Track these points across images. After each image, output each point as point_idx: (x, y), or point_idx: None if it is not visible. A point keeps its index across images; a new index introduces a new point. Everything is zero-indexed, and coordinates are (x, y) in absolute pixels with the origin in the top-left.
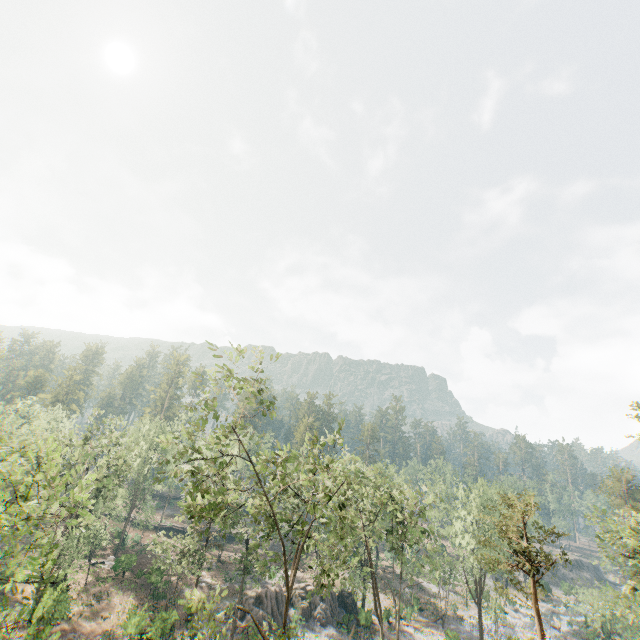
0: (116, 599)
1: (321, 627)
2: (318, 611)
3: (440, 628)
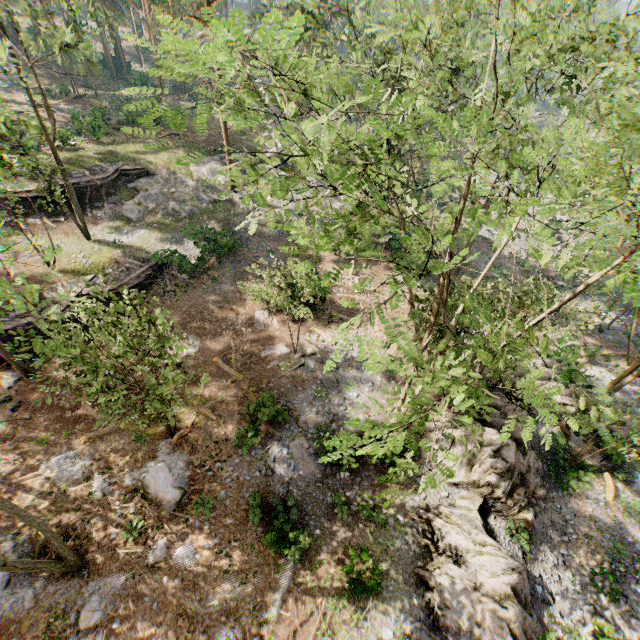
0: None
1: (546, 508)
2: (534, 486)
3: (600, 337)
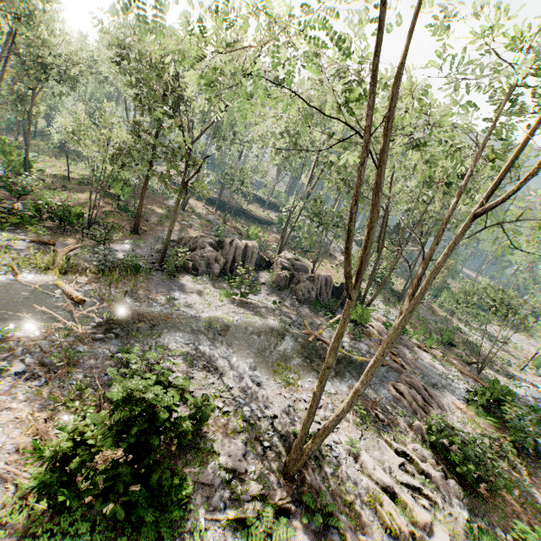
0: (81, 196)
1: (296, 302)
2: (299, 287)
3: (473, 373)
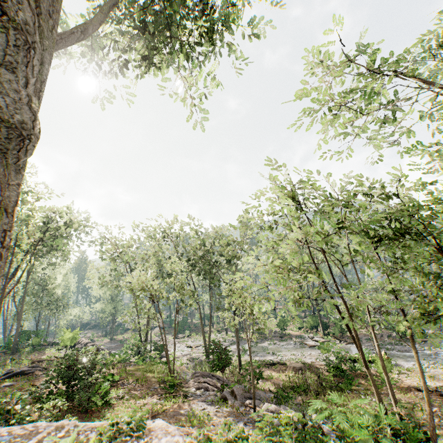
0: None
1: None
2: None
3: None
